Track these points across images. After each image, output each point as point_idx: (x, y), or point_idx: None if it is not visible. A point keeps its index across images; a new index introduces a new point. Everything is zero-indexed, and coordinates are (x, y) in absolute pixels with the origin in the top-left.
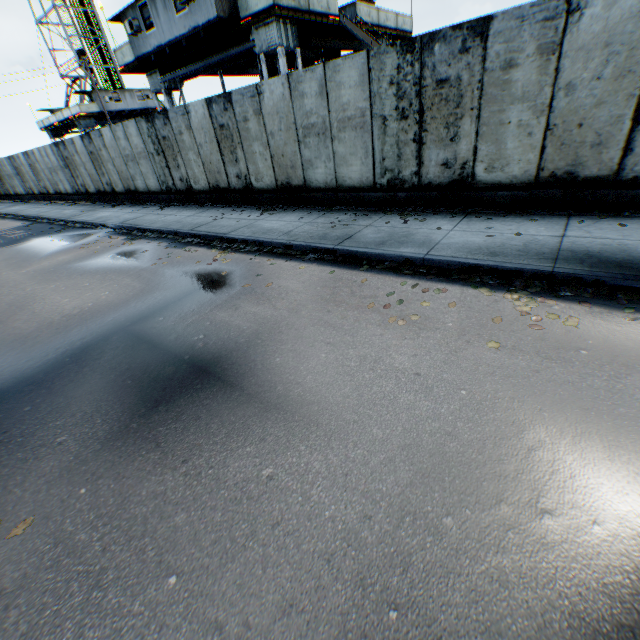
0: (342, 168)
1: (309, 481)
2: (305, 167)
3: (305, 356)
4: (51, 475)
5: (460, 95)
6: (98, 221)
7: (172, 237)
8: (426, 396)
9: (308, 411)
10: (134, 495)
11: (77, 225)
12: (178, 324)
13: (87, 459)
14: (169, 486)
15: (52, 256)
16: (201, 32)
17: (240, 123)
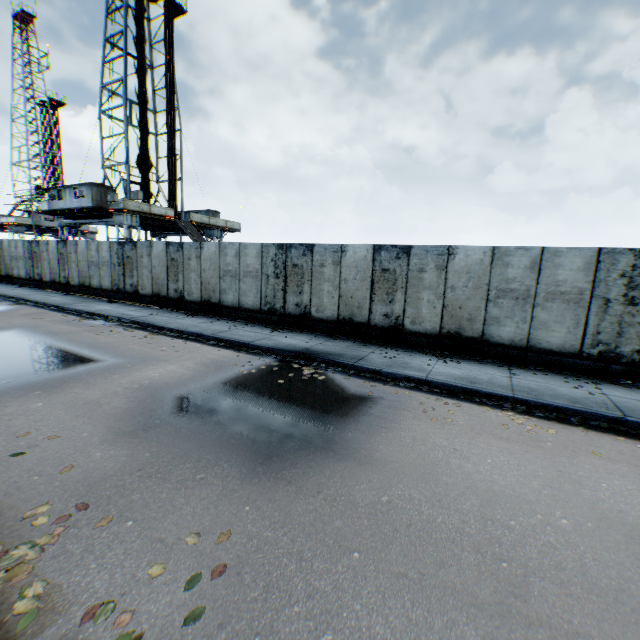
0: (103, 281)
1: None
2: (91, 278)
3: None
4: None
5: (133, 262)
6: None
7: (4, 298)
8: (10, 324)
9: None
10: None
11: None
12: None
13: None
14: None
15: None
16: (86, 209)
17: (70, 254)
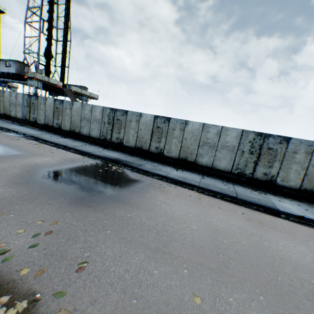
0: (18, 113)
1: None
2: (11, 111)
3: None
4: None
5: (36, 106)
6: None
7: None
8: None
9: None
10: None
11: None
12: None
13: None
14: None
15: None
16: (11, 74)
17: None
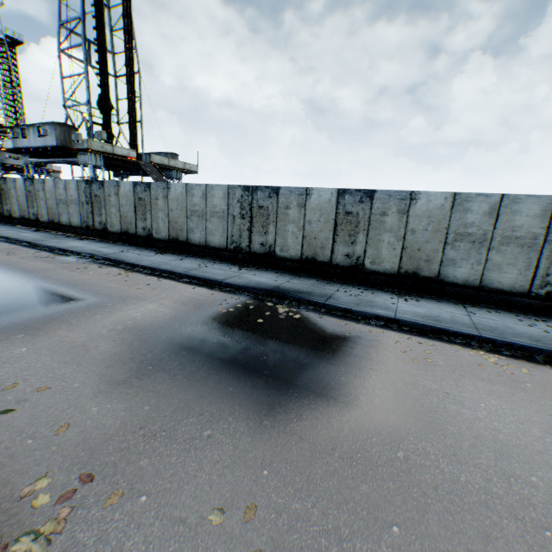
0: (72, 218)
1: None
2: (60, 215)
3: None
4: None
5: (101, 201)
6: None
7: None
8: None
9: None
10: None
11: None
12: None
13: None
14: None
15: None
16: (50, 148)
17: (37, 191)
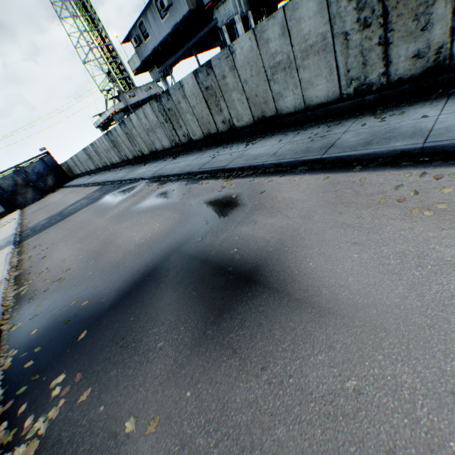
0: (308, 91)
1: (406, 398)
2: (276, 99)
3: (336, 258)
4: (161, 377)
5: None
6: (138, 176)
7: (187, 177)
8: None
9: (366, 315)
10: (230, 401)
11: (127, 182)
12: (214, 242)
13: (182, 363)
14: (258, 394)
15: (118, 205)
16: (179, 27)
17: (220, 81)
